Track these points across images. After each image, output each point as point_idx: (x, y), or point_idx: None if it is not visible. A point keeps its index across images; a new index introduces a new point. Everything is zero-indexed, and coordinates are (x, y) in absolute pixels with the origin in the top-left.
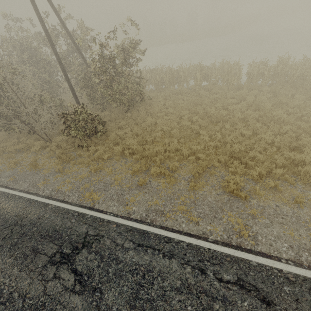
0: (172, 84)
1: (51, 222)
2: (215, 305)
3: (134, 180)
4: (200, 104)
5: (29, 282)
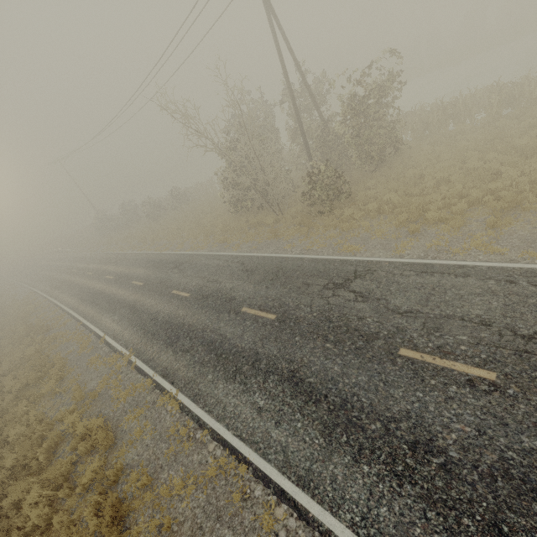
0: (443, 125)
1: (313, 268)
2: (531, 300)
3: (401, 231)
4: (499, 138)
5: (310, 299)
